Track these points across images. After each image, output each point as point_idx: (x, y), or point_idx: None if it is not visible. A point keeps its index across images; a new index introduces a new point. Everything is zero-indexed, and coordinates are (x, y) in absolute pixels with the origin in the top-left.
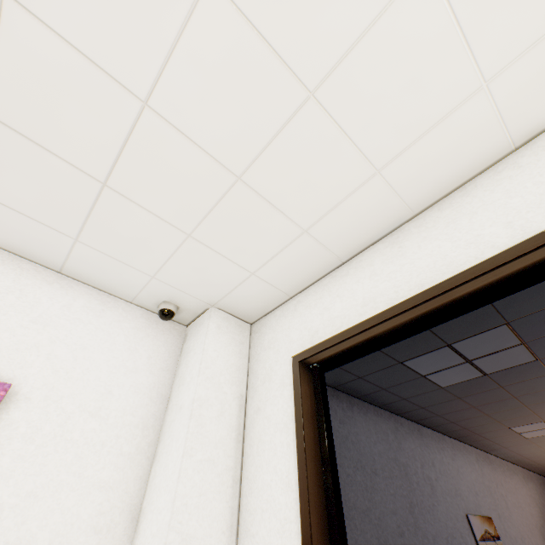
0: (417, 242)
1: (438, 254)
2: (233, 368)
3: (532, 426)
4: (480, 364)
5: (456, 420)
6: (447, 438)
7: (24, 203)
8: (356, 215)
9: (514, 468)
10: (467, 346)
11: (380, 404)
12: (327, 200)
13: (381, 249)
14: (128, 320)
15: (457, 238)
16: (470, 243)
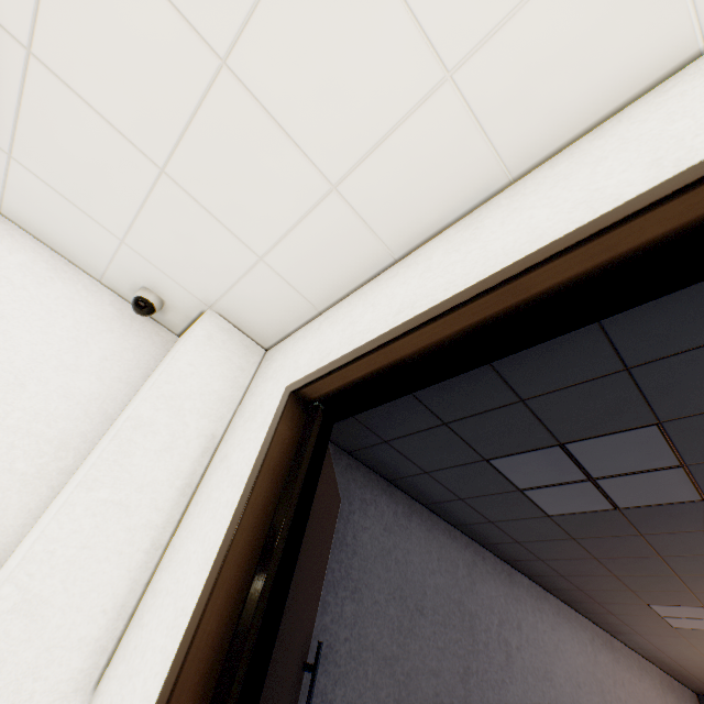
0: (502, 217)
1: (526, 227)
2: (214, 396)
3: (684, 610)
4: (610, 488)
5: (568, 573)
6: (552, 599)
7: None
8: (414, 167)
9: (650, 668)
10: (590, 452)
11: (456, 523)
12: (366, 128)
13: (450, 235)
14: (87, 302)
15: (563, 199)
16: (581, 203)
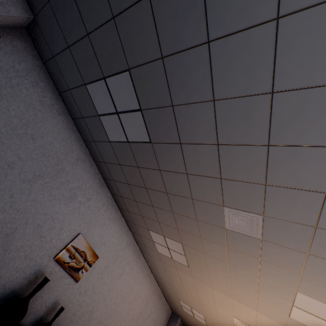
0: None
1: None
2: None
3: (159, 237)
4: (124, 123)
5: (123, 195)
6: (119, 213)
7: None
8: None
9: (154, 281)
10: (114, 88)
11: (85, 139)
12: None
13: None
14: None
15: None
16: None
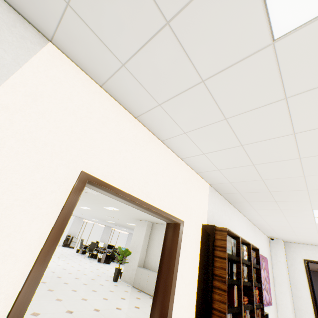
0: None
1: None
2: (284, 253)
3: None
4: None
5: None
6: None
7: (277, 231)
8: None
9: None
10: None
11: None
12: None
13: None
14: (266, 239)
15: None
16: None
